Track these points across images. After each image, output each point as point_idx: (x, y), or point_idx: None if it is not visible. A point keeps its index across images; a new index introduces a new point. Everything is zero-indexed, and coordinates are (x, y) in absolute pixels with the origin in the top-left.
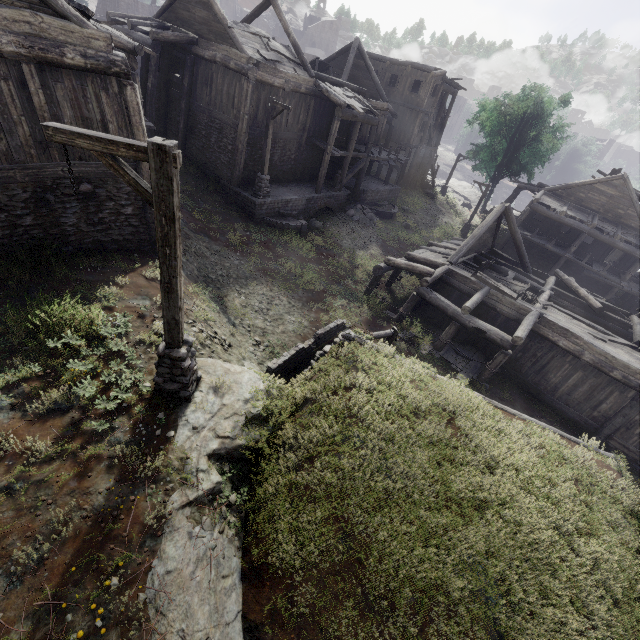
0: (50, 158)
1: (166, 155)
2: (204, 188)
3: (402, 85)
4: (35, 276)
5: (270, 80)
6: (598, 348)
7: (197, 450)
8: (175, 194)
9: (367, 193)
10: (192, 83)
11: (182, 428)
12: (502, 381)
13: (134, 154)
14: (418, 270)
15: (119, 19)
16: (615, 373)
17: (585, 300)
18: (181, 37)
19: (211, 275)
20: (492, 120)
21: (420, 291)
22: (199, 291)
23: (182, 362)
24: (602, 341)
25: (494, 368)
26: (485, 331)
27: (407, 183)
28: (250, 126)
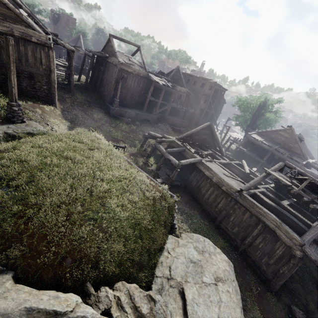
0: (22, 64)
1: (7, 39)
2: (97, 102)
3: (198, 85)
4: (5, 95)
5: (126, 69)
6: (218, 175)
7: (3, 130)
8: (11, 50)
9: (170, 120)
10: (105, 70)
11: (5, 126)
12: (182, 189)
13: (2, 39)
14: (156, 136)
15: (88, 50)
16: (223, 187)
17: (245, 170)
18: (103, 55)
19: (76, 122)
20: (243, 104)
21: (155, 144)
22: (64, 121)
23: (13, 107)
24: (227, 177)
25: (172, 177)
26: (171, 160)
27: (198, 124)
28: (117, 83)
